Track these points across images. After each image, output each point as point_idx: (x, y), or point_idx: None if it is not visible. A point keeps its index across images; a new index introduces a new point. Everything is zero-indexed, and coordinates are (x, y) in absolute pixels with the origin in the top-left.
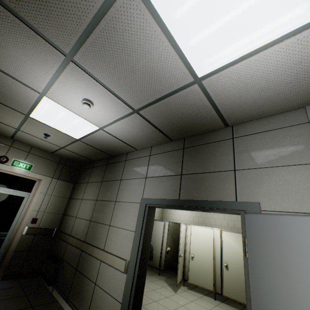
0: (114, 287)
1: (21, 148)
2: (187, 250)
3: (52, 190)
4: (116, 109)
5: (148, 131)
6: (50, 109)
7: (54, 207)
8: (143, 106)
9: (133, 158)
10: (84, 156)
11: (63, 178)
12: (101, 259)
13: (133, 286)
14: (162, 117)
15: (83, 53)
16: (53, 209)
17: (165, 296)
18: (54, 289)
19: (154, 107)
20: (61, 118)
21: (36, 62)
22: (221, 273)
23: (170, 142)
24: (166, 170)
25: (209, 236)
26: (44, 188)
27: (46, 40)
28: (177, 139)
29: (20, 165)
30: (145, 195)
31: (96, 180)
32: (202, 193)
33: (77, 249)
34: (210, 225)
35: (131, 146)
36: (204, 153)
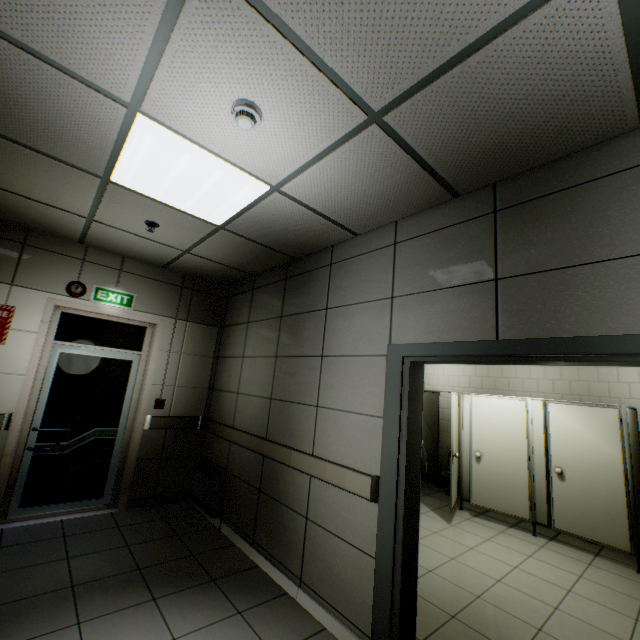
0: (350, 526)
1: (104, 263)
2: (464, 444)
3: (180, 343)
4: (319, 122)
5: (398, 179)
6: (153, 151)
7: (189, 376)
8: (399, 97)
9: (351, 256)
10: (233, 266)
11: (196, 318)
12: (312, 473)
13: (397, 528)
14: (449, 125)
15: None
16: (189, 380)
17: (432, 531)
18: (224, 524)
19: (433, 92)
20: (180, 175)
21: None
22: (548, 487)
23: (451, 203)
24: (449, 274)
25: (516, 415)
26: (164, 341)
27: None
28: (471, 192)
29: (111, 299)
30: (395, 339)
31: (267, 315)
32: (571, 321)
33: (254, 453)
34: (510, 392)
35: (345, 226)
36: (565, 214)
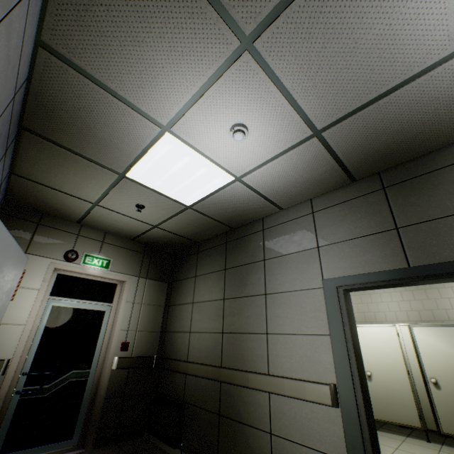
0: (315, 434)
1: (92, 237)
2: None
3: (141, 295)
4: (282, 136)
5: (320, 171)
6: (166, 155)
7: (147, 322)
8: (333, 122)
9: (278, 223)
10: (185, 236)
11: (153, 276)
12: (272, 390)
13: (363, 428)
14: (360, 137)
15: (276, 29)
16: (147, 325)
17: None
18: (184, 453)
19: (355, 119)
20: (177, 171)
21: (181, 65)
22: (429, 396)
23: (350, 185)
24: (359, 228)
25: (390, 339)
26: (130, 294)
27: (219, 15)
28: (363, 178)
29: (94, 263)
30: (327, 275)
31: (212, 269)
32: None
33: (210, 381)
34: (377, 323)
35: (276, 203)
36: (434, 186)
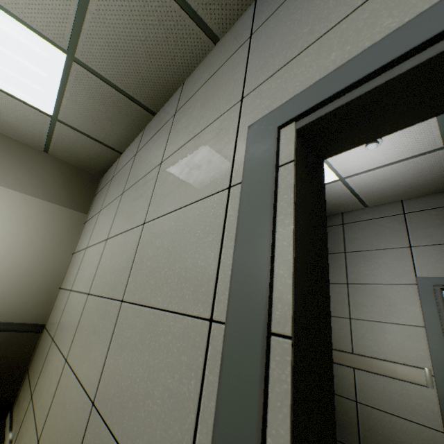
0: (406, 407)
1: None
2: None
3: None
4: (410, 147)
5: (427, 177)
6: None
7: None
8: None
9: (362, 219)
10: None
11: None
12: (358, 366)
13: None
14: None
15: None
16: None
17: None
18: None
19: None
20: None
21: None
22: None
23: None
24: None
25: None
26: None
27: None
28: None
29: None
30: (420, 273)
31: None
32: None
33: None
34: None
35: (364, 201)
36: None
